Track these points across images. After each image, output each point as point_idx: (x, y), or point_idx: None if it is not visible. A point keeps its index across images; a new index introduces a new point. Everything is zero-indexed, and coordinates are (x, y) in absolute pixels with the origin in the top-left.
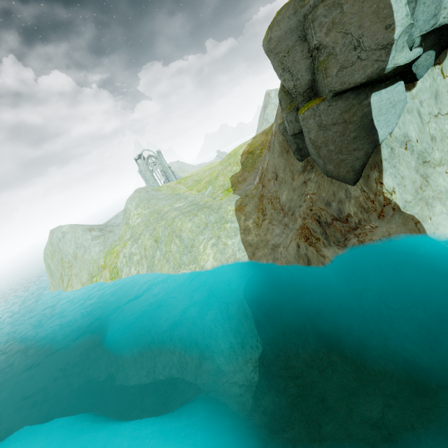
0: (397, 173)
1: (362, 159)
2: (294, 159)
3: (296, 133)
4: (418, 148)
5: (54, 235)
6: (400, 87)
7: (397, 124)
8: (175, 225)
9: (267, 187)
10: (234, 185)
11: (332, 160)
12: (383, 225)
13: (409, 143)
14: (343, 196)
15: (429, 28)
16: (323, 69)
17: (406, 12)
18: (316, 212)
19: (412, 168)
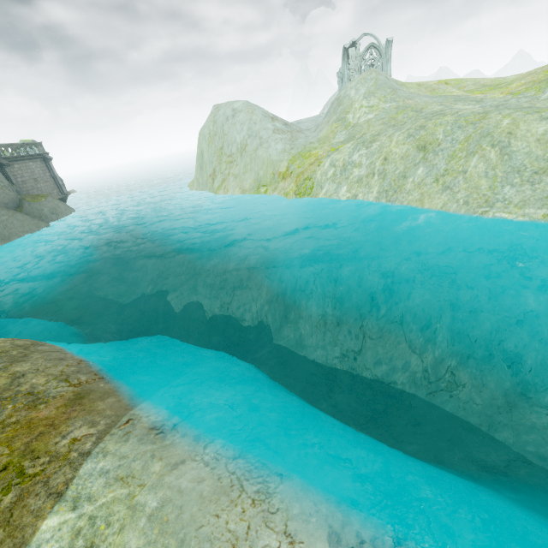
0: None
1: None
2: None
3: None
4: None
5: (220, 111)
6: None
7: None
8: (491, 124)
9: None
10: None
11: None
12: None
13: None
14: None
15: None
16: None
17: None
18: None
19: None
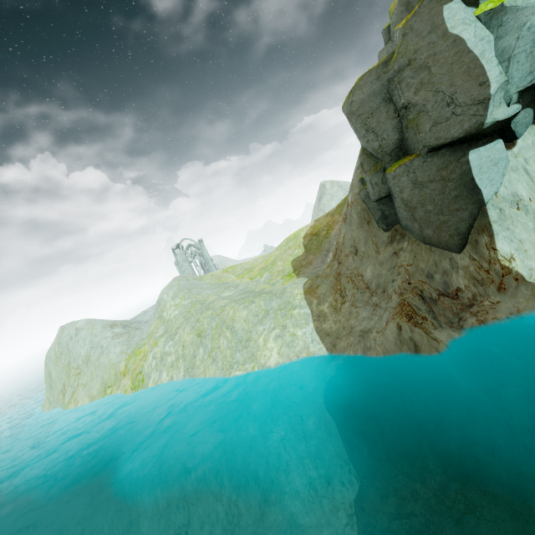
0: (512, 237)
1: (467, 220)
2: (377, 229)
3: (382, 196)
4: (534, 208)
5: (64, 332)
6: (499, 145)
7: (501, 183)
8: (225, 314)
9: (344, 264)
10: (297, 270)
11: (431, 223)
12: (507, 299)
13: (520, 203)
14: (447, 266)
15: (526, 84)
16: (414, 126)
17: (499, 70)
18: (417, 285)
19: (531, 229)
